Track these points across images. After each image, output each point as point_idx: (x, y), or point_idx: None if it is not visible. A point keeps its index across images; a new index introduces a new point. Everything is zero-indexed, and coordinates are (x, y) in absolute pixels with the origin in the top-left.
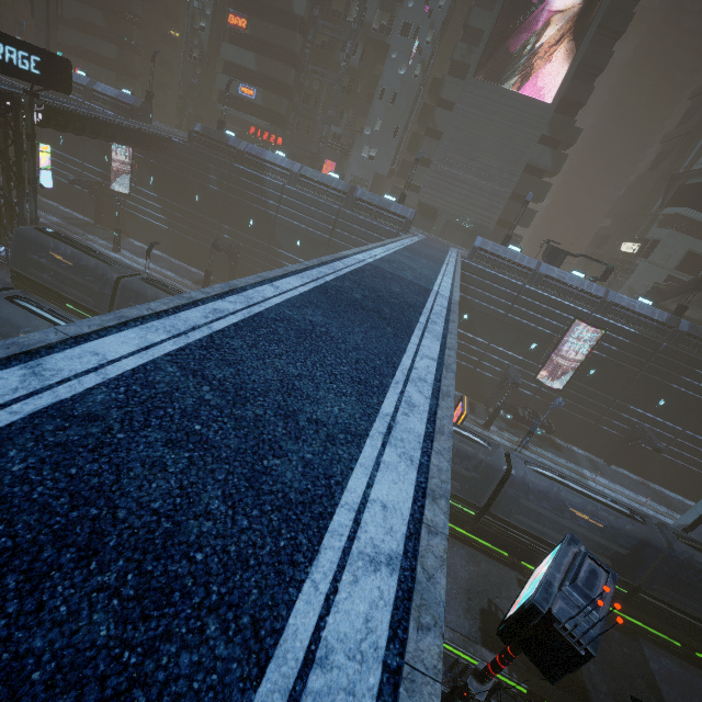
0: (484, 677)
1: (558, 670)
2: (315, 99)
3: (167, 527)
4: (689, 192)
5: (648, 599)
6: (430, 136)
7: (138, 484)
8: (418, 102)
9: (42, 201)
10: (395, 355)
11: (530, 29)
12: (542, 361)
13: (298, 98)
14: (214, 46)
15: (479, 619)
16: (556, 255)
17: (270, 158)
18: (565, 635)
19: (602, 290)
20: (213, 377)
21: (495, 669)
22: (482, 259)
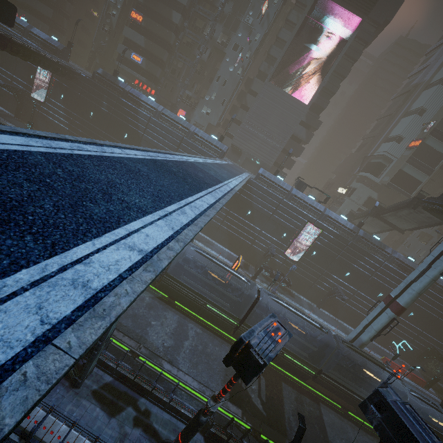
0: (217, 398)
1: (250, 376)
2: (178, 72)
3: (15, 204)
4: (371, 166)
5: (325, 377)
6: (243, 108)
7: (3, 187)
8: (238, 88)
9: None
10: (185, 195)
11: (302, 65)
12: (289, 244)
13: (168, 69)
14: (119, 27)
15: None
16: (302, 185)
17: (144, 99)
18: (255, 354)
19: (323, 207)
20: (66, 168)
21: (223, 392)
22: (262, 181)
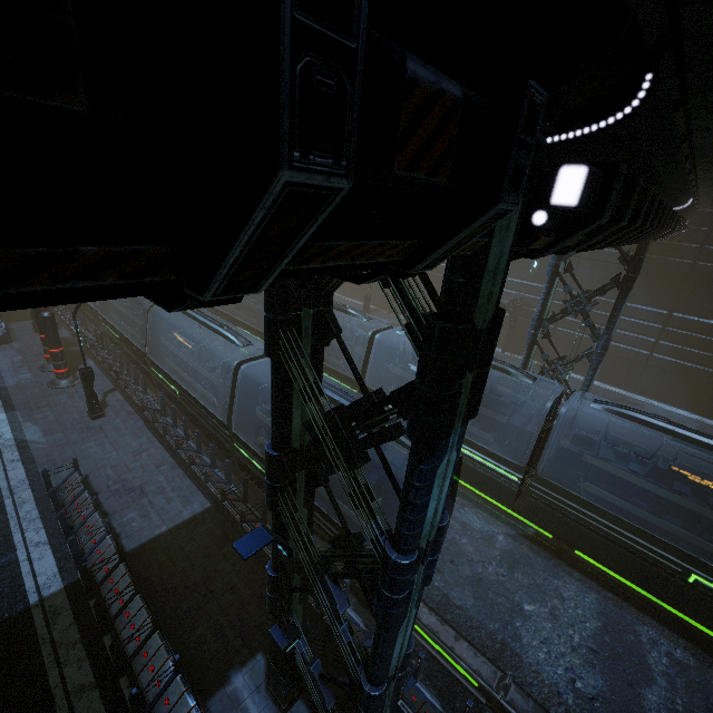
0: None
1: None
2: None
3: None
4: None
5: None
6: None
7: None
8: None
9: None
10: None
11: None
12: None
13: None
14: None
15: None
16: None
17: None
18: None
19: None
20: None
21: None
22: None
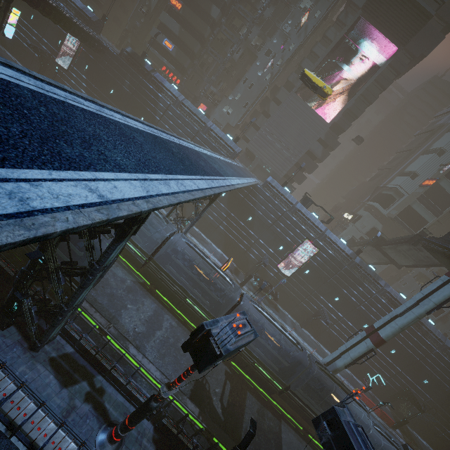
0: (171, 385)
1: (205, 365)
2: (207, 67)
3: None
4: (382, 197)
5: (292, 395)
6: (264, 115)
7: None
8: (263, 94)
9: (1, 48)
10: (175, 172)
11: (332, 84)
12: (283, 257)
13: (197, 62)
14: (157, 11)
15: (193, 384)
16: (307, 201)
17: (167, 86)
18: (213, 343)
19: (324, 227)
20: (51, 109)
21: (178, 380)
22: (268, 189)
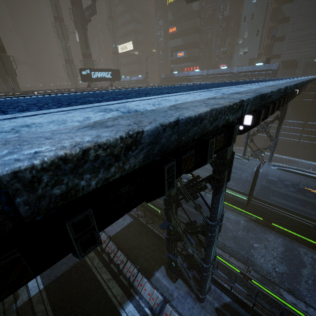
0: None
1: None
2: (210, 41)
3: None
4: None
5: None
6: (281, 23)
7: None
8: (268, 9)
9: None
10: (239, 84)
11: None
12: None
13: (202, 45)
14: (166, 45)
15: None
16: None
17: (192, 74)
18: None
19: None
20: (95, 93)
21: None
22: None
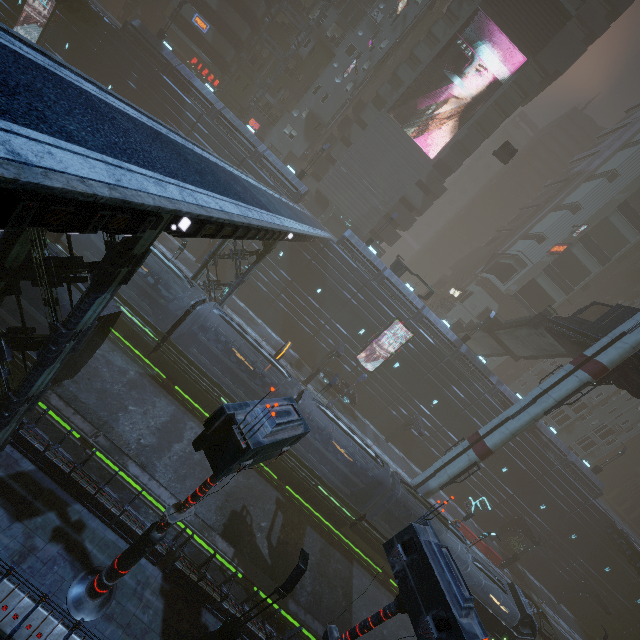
0: (182, 505)
1: (225, 465)
2: (261, 64)
3: None
4: (499, 267)
5: (367, 526)
6: (343, 143)
7: None
8: (342, 111)
9: None
10: (183, 179)
11: (440, 106)
12: (365, 345)
13: (246, 55)
14: None
15: (228, 517)
16: (400, 267)
17: (198, 85)
18: (237, 433)
19: (421, 304)
20: None
21: (193, 497)
22: (346, 248)
